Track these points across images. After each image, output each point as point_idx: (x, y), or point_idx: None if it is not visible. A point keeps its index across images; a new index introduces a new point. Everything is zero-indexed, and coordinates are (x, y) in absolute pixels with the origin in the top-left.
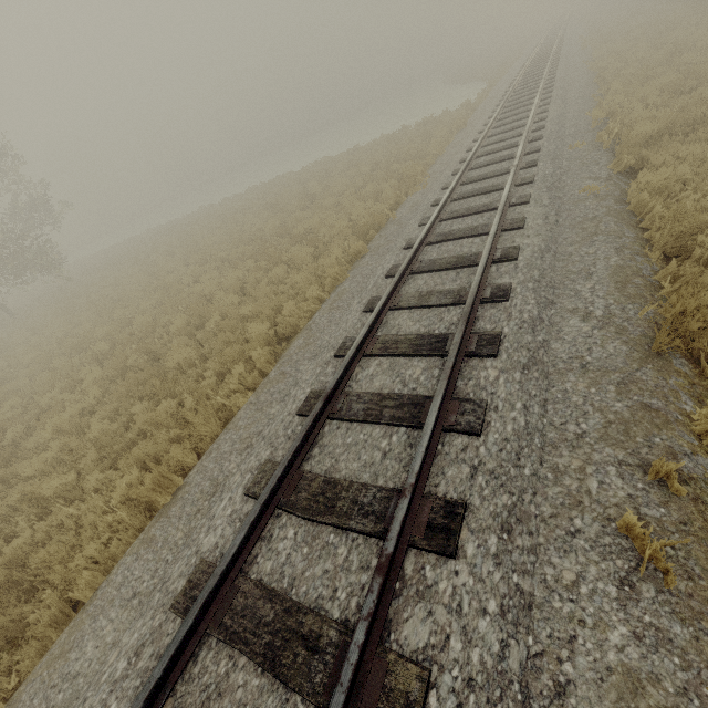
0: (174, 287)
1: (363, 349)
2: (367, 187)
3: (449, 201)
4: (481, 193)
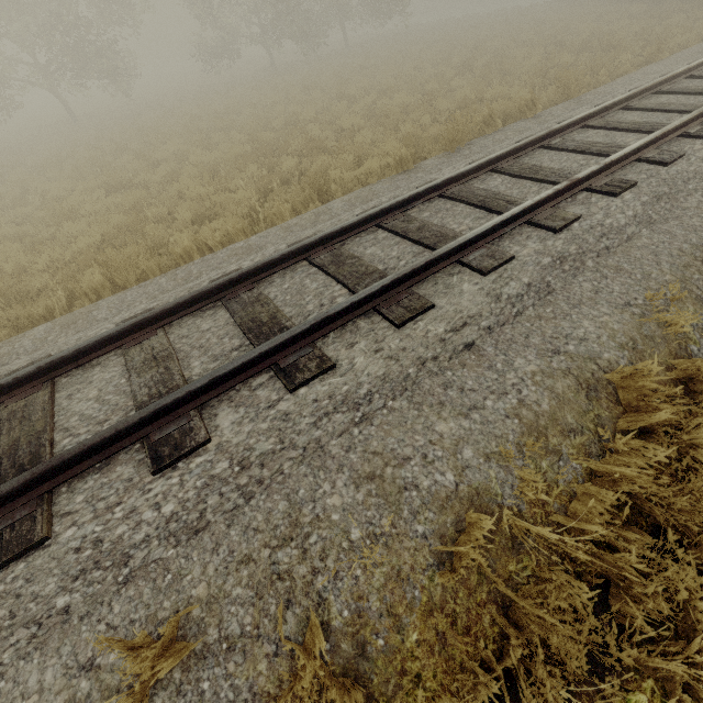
0: (554, 28)
1: None
2: None
3: None
4: None
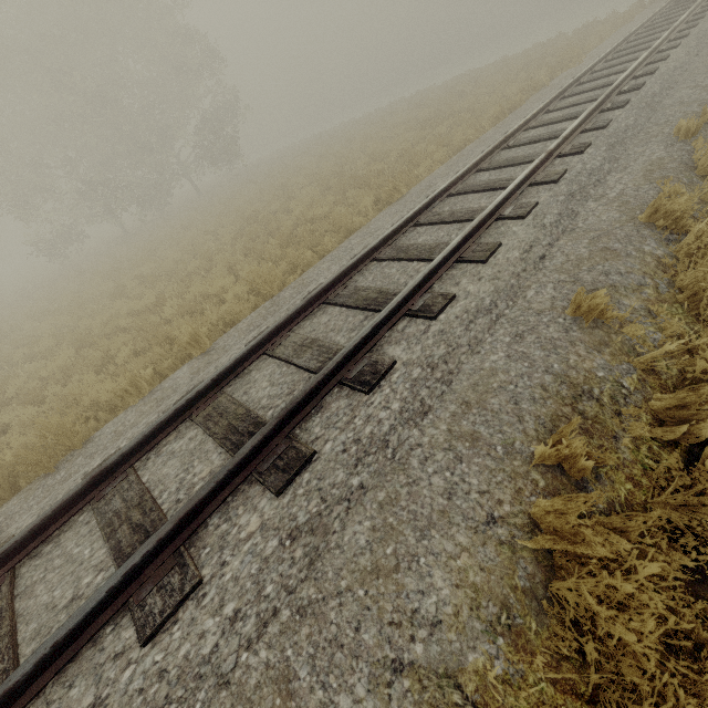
0: (349, 152)
1: (526, 126)
2: (521, 75)
3: (603, 61)
4: (635, 51)
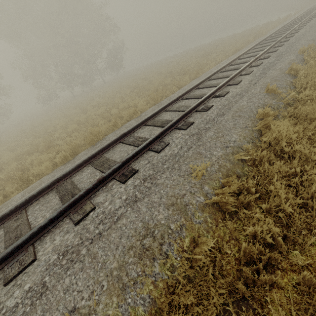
0: (172, 65)
1: (247, 53)
2: (242, 39)
3: (275, 33)
4: (286, 30)
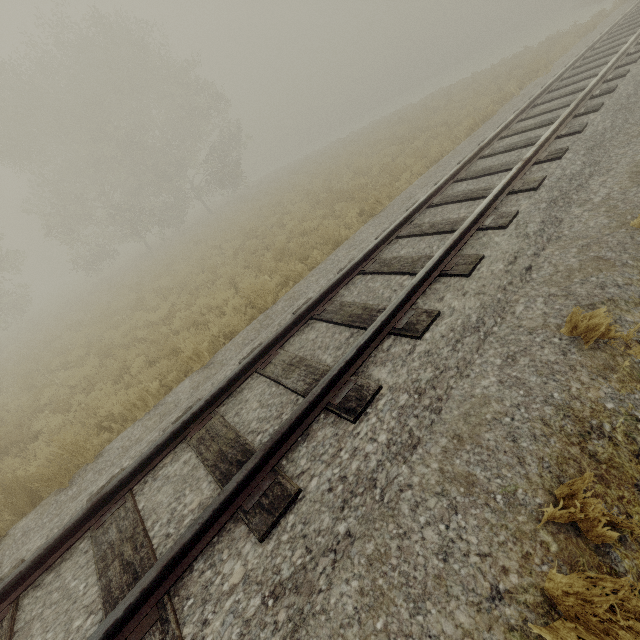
0: (335, 168)
1: (500, 135)
2: (491, 88)
3: (571, 69)
4: (602, 56)
